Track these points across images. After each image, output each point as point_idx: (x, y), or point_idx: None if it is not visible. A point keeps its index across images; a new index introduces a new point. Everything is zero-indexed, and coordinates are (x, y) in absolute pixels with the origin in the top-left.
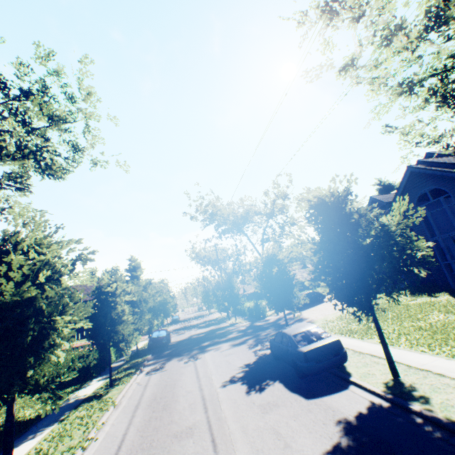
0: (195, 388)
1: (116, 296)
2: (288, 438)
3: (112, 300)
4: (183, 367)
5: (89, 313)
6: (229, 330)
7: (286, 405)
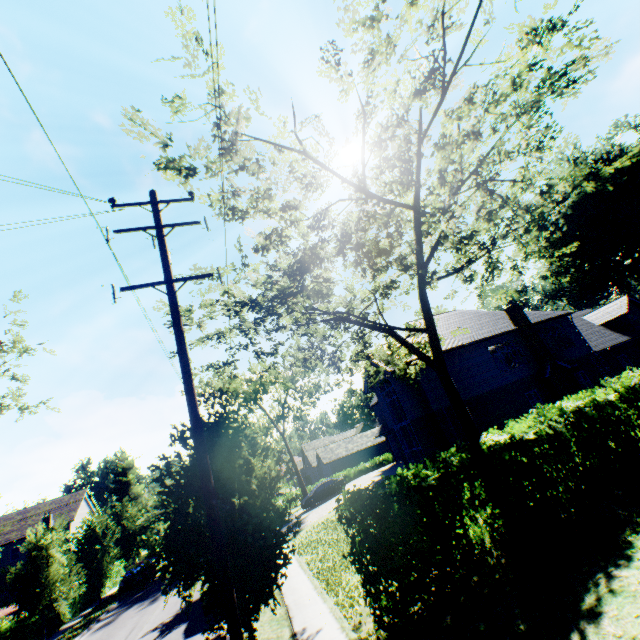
0: None
1: (54, 546)
2: None
3: (47, 553)
4: (132, 617)
5: None
6: None
7: None
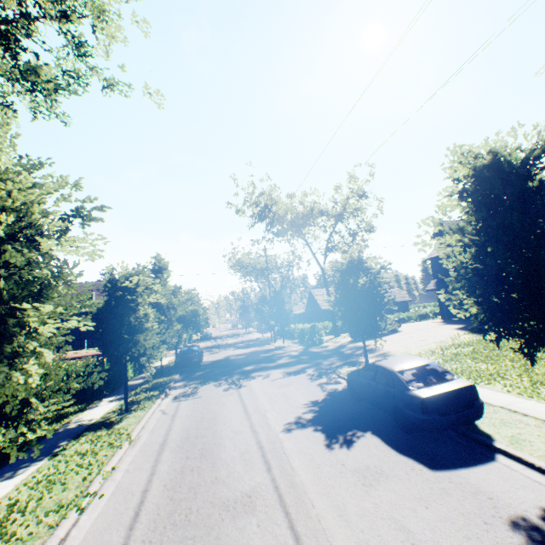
0: (246, 428)
1: (138, 295)
2: (431, 544)
3: (131, 299)
4: (223, 396)
5: (93, 307)
6: (277, 355)
7: (401, 476)
